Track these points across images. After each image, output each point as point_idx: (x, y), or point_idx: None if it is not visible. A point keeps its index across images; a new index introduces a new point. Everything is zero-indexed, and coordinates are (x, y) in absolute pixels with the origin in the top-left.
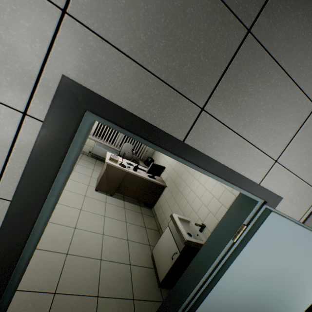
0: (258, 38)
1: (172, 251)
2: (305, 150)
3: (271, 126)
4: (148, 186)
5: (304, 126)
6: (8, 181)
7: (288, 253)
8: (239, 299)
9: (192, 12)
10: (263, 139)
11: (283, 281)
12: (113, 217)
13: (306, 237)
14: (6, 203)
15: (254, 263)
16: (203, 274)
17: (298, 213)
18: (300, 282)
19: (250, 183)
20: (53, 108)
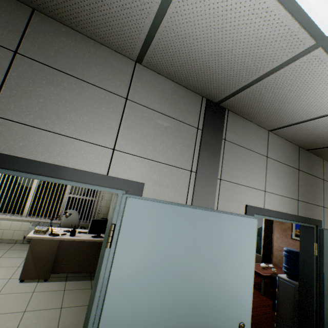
0: (29, 57)
1: None
2: (142, 135)
3: (87, 120)
4: (95, 249)
5: (126, 115)
6: None
7: (179, 240)
8: None
9: None
10: (84, 132)
11: (196, 278)
12: (40, 308)
13: (187, 215)
14: None
15: (142, 265)
16: (91, 312)
17: (179, 196)
18: (218, 272)
19: (91, 175)
20: None
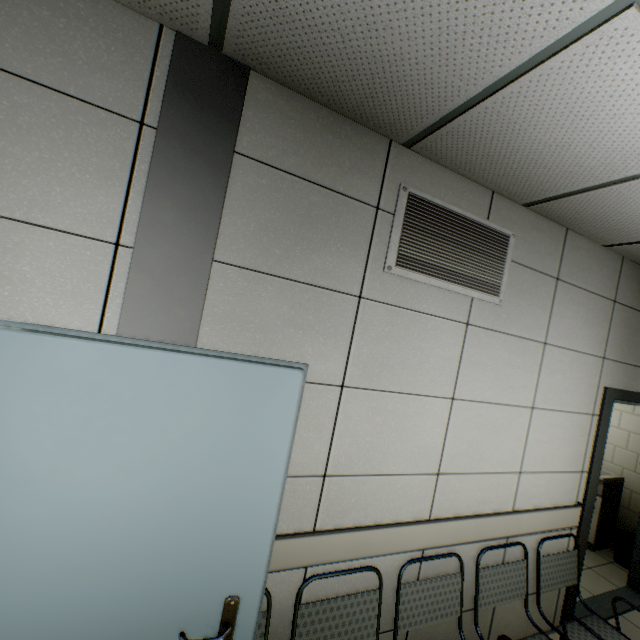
0: None
1: None
2: None
3: None
4: None
5: None
6: (586, 458)
7: None
8: None
9: (639, 327)
10: None
11: None
12: None
13: None
14: (585, 474)
15: None
16: None
17: None
18: None
19: None
20: (604, 406)
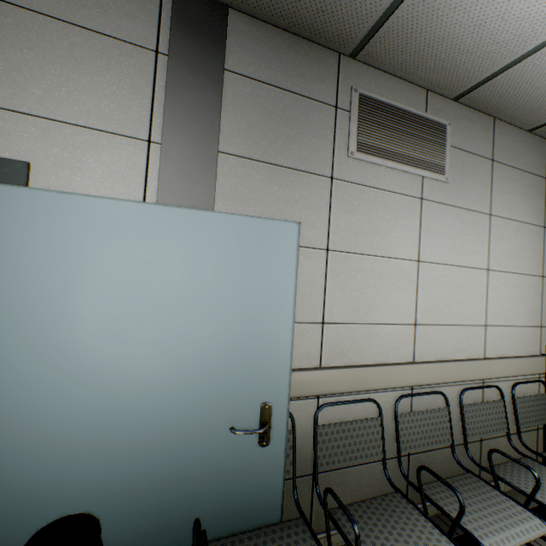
0: None
1: None
2: None
3: None
4: None
5: None
6: (543, 315)
7: None
8: None
9: None
10: None
11: None
12: None
13: None
14: (544, 329)
15: None
16: None
17: None
18: None
19: None
20: None
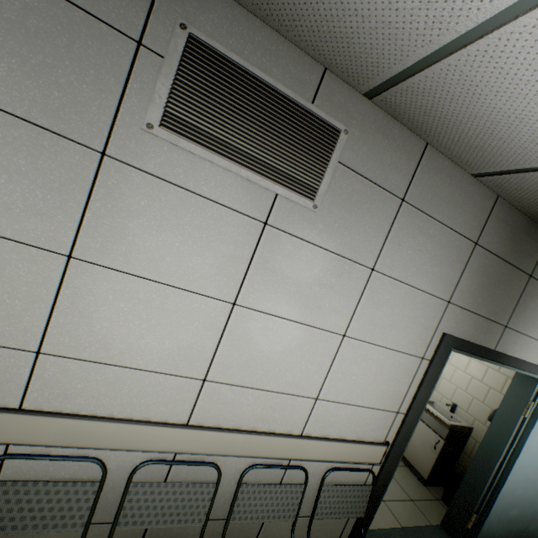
0: (535, 277)
1: (431, 440)
2: None
3: None
4: None
5: None
6: (406, 400)
7: None
8: (534, 471)
9: (502, 279)
10: None
11: None
12: None
13: None
14: (401, 415)
15: None
16: (500, 453)
17: None
18: None
19: (534, 366)
20: (438, 352)
